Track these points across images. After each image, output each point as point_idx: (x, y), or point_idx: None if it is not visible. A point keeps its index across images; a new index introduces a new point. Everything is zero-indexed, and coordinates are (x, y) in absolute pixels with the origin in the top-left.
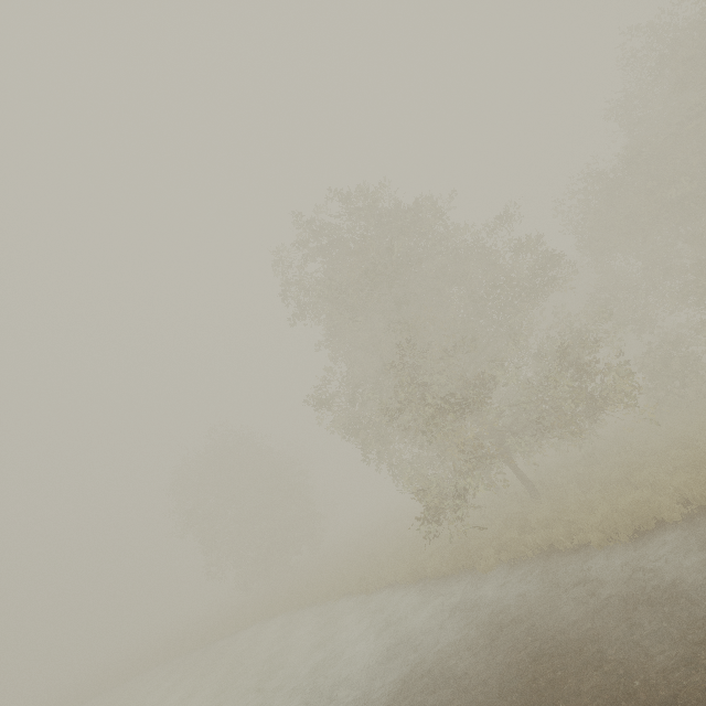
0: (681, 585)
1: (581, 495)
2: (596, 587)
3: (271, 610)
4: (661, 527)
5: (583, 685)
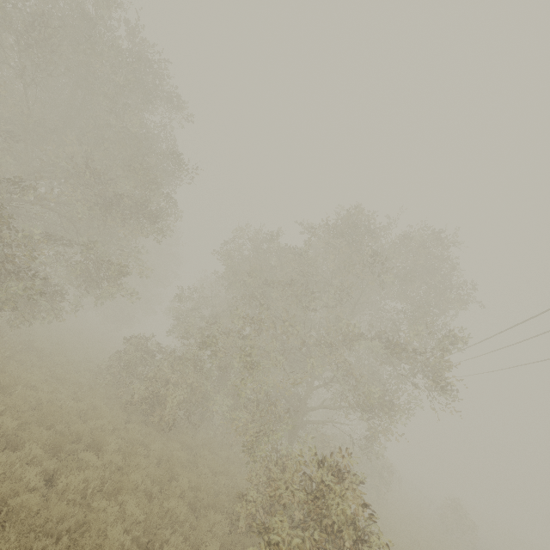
0: None
1: None
2: None
3: None
4: None
5: None
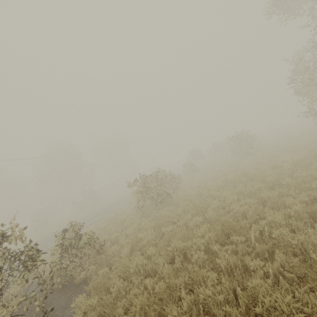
0: None
1: None
2: None
3: None
4: None
5: None
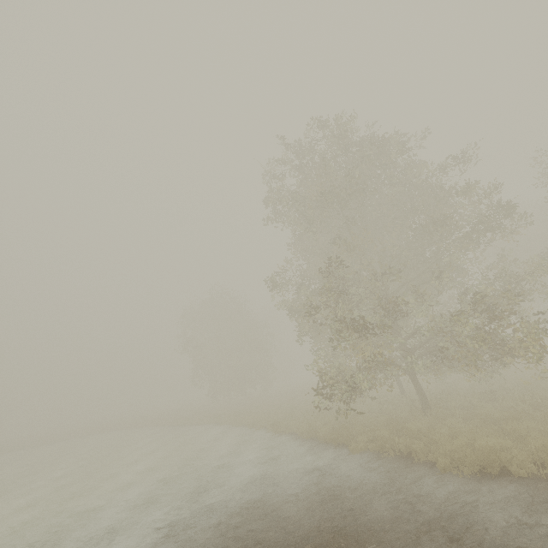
0: (480, 531)
1: (460, 423)
2: (416, 500)
3: (220, 419)
4: (504, 476)
5: None
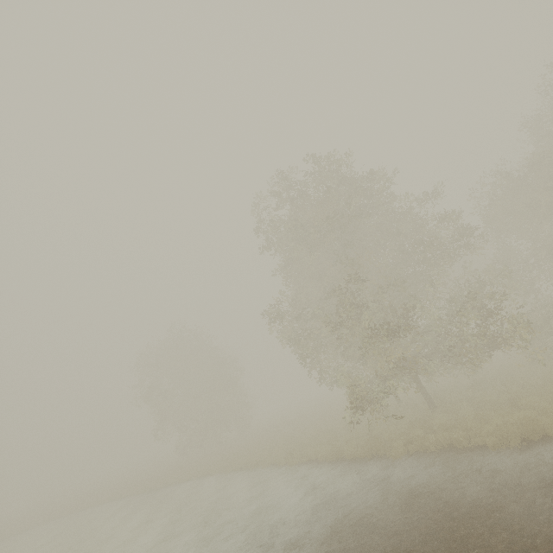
0: None
1: (474, 411)
2: (494, 475)
3: (207, 470)
4: (545, 439)
5: (494, 538)
